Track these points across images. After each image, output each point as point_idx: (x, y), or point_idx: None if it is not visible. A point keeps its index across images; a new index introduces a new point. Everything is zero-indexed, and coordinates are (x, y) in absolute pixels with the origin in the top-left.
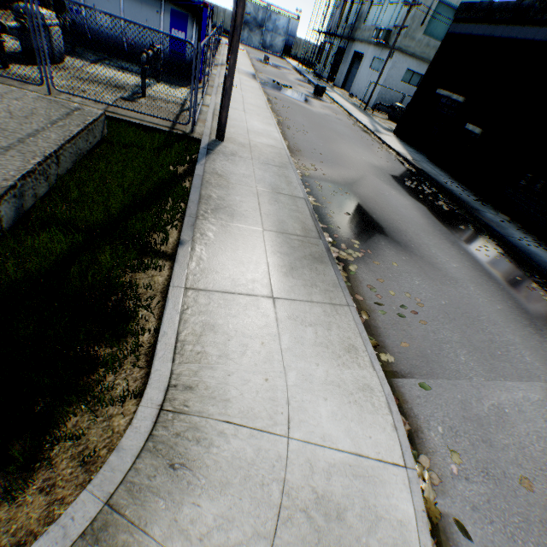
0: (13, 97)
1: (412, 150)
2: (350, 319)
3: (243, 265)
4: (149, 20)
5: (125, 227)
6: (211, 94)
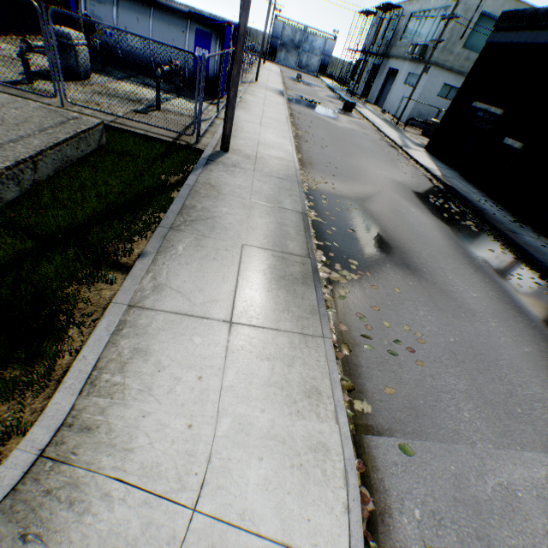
0: (14, 107)
1: (443, 166)
2: (322, 354)
3: (206, 282)
4: (175, 39)
5: (87, 236)
6: None
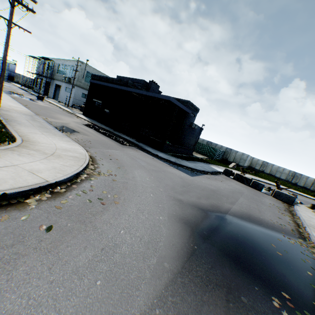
0: None
1: (91, 119)
2: (68, 139)
3: (31, 130)
4: None
5: None
6: None
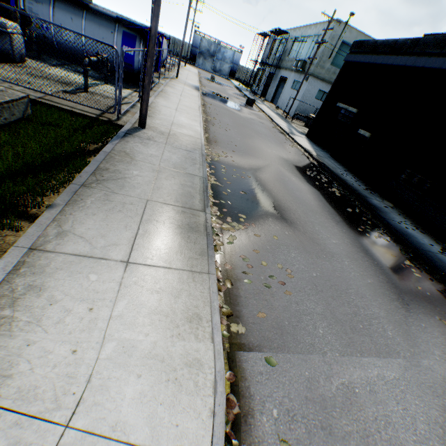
0: None
1: (318, 149)
2: (206, 287)
3: (109, 230)
4: (105, 38)
5: None
6: (151, 96)
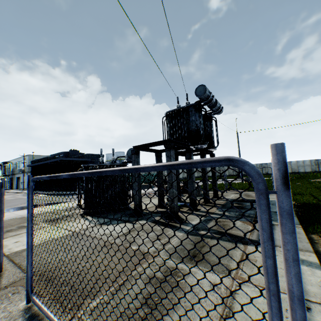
0: None
1: (35, 191)
2: None
3: None
4: None
5: None
6: None
